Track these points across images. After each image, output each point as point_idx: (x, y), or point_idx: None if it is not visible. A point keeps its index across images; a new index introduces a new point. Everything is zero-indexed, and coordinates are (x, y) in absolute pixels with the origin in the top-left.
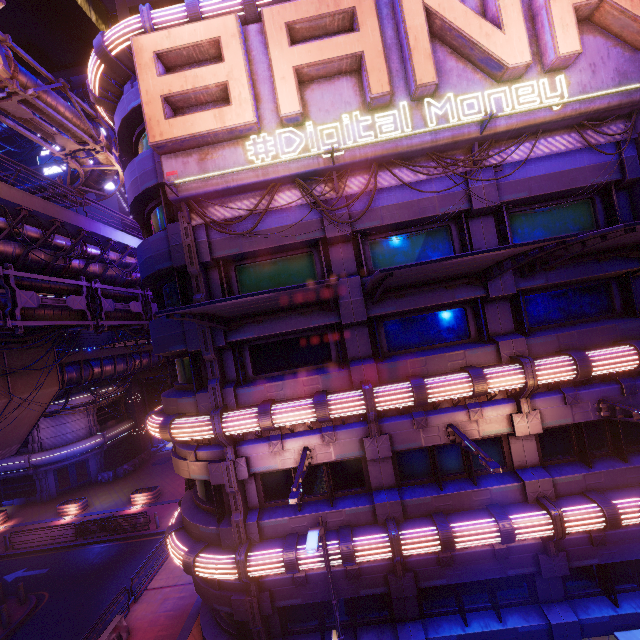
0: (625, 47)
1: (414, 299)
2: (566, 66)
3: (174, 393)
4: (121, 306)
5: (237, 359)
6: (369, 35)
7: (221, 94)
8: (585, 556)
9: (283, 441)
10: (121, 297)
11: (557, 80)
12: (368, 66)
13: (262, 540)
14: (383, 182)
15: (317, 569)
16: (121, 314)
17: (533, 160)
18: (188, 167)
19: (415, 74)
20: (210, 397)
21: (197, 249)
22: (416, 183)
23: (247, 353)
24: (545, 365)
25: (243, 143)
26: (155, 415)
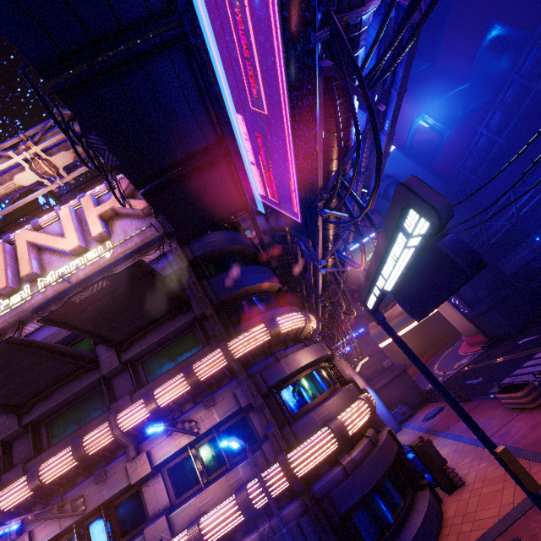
0: (139, 218)
1: (55, 397)
2: (108, 237)
3: None
4: None
5: None
6: None
7: None
8: None
9: None
10: None
11: (107, 244)
12: None
13: None
14: (31, 329)
15: None
16: None
17: None
18: None
19: (20, 272)
20: None
21: None
22: None
23: None
24: (125, 412)
25: None
26: None
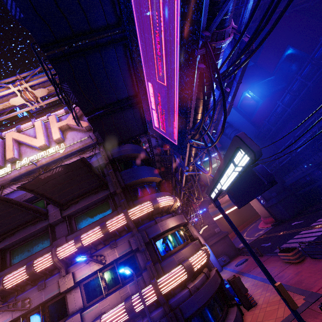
0: (83, 131)
1: (18, 235)
2: (63, 141)
3: None
4: None
5: None
6: None
7: None
8: None
9: None
10: None
11: (61, 145)
12: None
13: None
14: (8, 191)
15: None
16: None
17: None
18: None
19: (6, 156)
20: None
21: None
22: None
23: None
24: (62, 247)
25: None
26: None
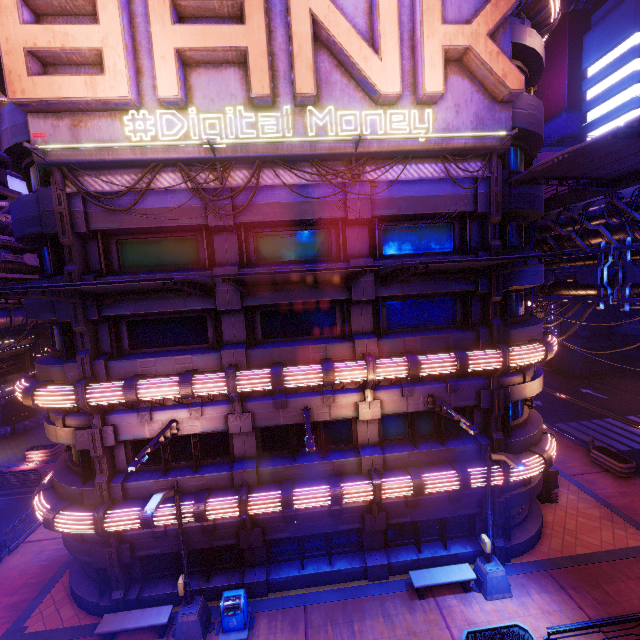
0: (486, 95)
1: (287, 294)
2: (434, 102)
3: (46, 360)
4: (12, 257)
5: (111, 333)
6: (255, 31)
7: (97, 59)
8: (401, 515)
9: (152, 413)
10: (13, 247)
11: (426, 113)
12: (251, 64)
13: (126, 500)
14: (267, 180)
15: (177, 525)
16: (12, 266)
17: (406, 181)
18: (58, 131)
19: (295, 82)
20: (78, 368)
21: (72, 218)
22: (300, 185)
23: (124, 328)
24: (385, 364)
25: (121, 116)
26: (25, 380)
